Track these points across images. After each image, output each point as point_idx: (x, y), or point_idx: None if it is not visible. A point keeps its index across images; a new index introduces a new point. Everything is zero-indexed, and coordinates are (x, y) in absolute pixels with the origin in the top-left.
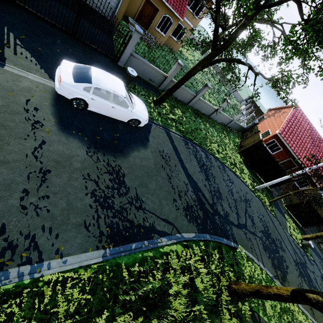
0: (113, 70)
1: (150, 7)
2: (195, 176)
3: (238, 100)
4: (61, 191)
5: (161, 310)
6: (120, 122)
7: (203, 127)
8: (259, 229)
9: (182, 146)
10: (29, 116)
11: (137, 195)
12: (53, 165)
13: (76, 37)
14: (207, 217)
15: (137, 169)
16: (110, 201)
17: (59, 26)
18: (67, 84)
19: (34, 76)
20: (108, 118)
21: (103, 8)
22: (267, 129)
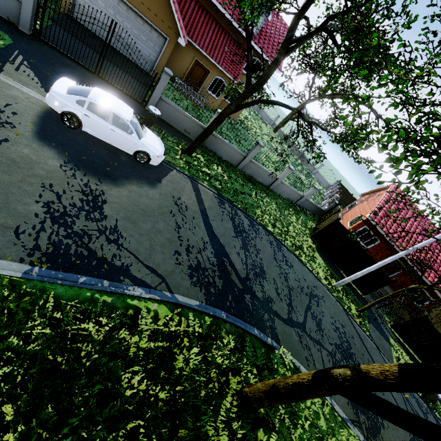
0: (136, 111)
1: (200, 69)
2: (223, 239)
3: (324, 186)
4: (2, 188)
5: (90, 375)
6: (125, 155)
7: (254, 194)
8: (330, 339)
9: (213, 203)
10: (2, 116)
11: (116, 227)
12: (6, 162)
13: (99, 76)
14: (229, 290)
15: (128, 202)
16: (69, 219)
17: (82, 64)
18: (58, 94)
19: (30, 91)
20: (109, 147)
21: (128, 48)
22: (357, 215)
